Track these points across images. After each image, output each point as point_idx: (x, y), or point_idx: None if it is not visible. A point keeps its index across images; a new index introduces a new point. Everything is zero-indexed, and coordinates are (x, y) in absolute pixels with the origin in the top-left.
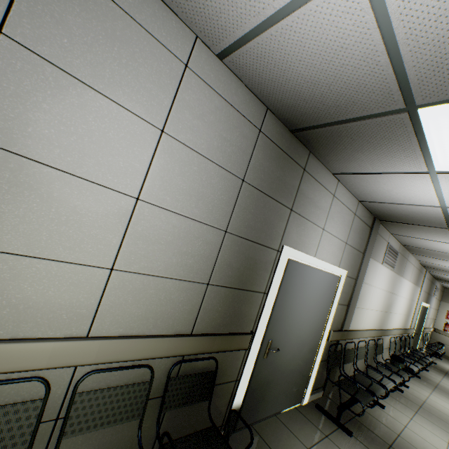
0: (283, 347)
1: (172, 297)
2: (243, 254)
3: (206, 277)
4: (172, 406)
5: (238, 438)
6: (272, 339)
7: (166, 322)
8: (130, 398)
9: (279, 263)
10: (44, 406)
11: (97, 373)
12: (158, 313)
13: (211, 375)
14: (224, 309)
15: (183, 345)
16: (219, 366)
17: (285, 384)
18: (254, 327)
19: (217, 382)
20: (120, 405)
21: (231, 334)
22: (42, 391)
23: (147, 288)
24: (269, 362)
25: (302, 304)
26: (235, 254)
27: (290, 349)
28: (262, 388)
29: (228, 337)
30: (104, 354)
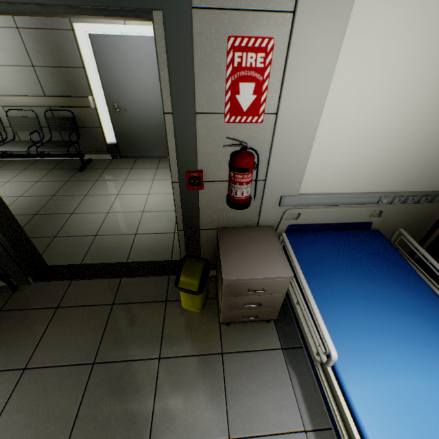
0: (135, 110)
1: (19, 77)
2: (43, 41)
3: (29, 62)
4: (55, 130)
5: (121, 160)
6: (117, 103)
7: (26, 90)
8: (31, 123)
9: (79, 41)
10: (0, 119)
11: (14, 112)
12: (19, 86)
13: (72, 120)
14: (57, 82)
15: (41, 101)
16: (80, 117)
17: (158, 139)
18: (92, 94)
19: (87, 127)
20: (29, 124)
21: (70, 97)
22: (0, 116)
23: (3, 73)
24: (125, 120)
25: (135, 74)
26: (37, 43)
27: (144, 112)
28: (130, 137)
29: (69, 98)
30: (6, 103)
